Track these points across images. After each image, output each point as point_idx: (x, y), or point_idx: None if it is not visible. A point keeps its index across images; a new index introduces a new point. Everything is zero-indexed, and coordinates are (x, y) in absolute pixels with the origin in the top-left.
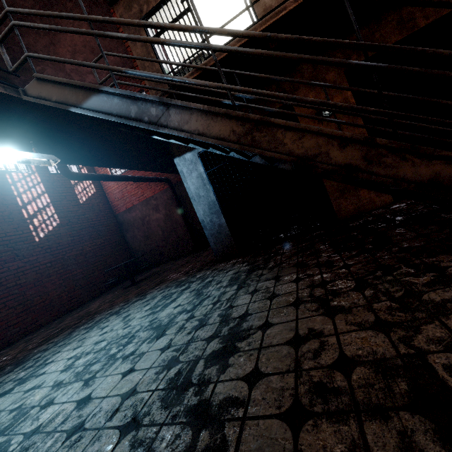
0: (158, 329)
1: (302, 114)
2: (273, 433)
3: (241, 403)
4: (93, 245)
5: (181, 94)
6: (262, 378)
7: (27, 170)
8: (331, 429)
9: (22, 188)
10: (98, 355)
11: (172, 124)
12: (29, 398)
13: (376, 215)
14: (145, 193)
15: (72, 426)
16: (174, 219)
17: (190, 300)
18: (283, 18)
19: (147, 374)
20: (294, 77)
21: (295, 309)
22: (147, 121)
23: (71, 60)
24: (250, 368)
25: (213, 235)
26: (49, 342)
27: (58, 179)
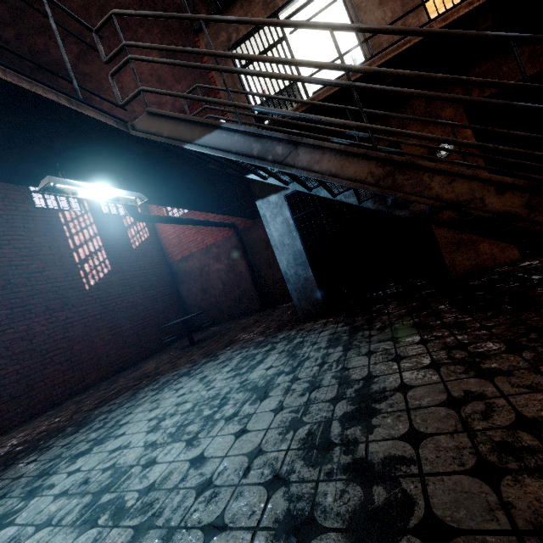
0: (256, 391)
1: (425, 156)
2: (466, 487)
3: (411, 461)
4: (145, 297)
5: (282, 130)
6: (425, 438)
7: (80, 209)
8: (538, 484)
9: (74, 229)
10: (188, 416)
11: (300, 164)
12: (120, 458)
13: (502, 273)
14: (206, 240)
15: (197, 483)
16: (238, 271)
17: (284, 361)
18: (406, 51)
19: (269, 435)
20: (403, 113)
21: (436, 371)
22: (271, 160)
23: (191, 95)
24: (404, 428)
25: (297, 290)
26: (109, 404)
27: (111, 220)
